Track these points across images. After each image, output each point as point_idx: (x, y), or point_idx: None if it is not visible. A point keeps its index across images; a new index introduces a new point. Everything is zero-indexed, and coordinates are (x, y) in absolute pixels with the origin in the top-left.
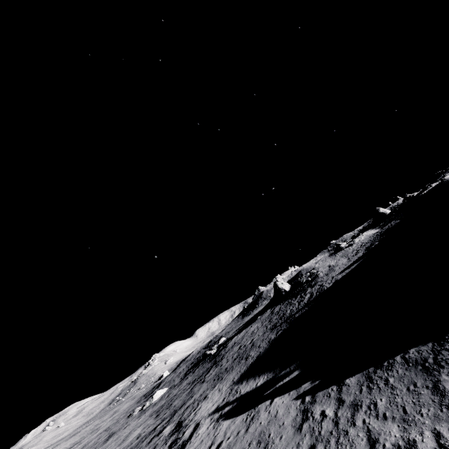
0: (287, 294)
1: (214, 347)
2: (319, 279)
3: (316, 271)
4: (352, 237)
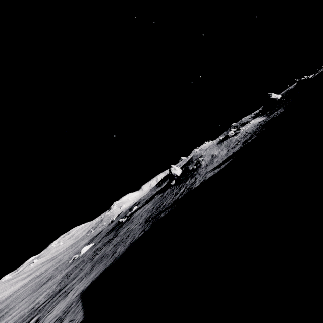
0: (177, 179)
1: (128, 214)
2: (200, 170)
3: (202, 160)
4: (242, 124)
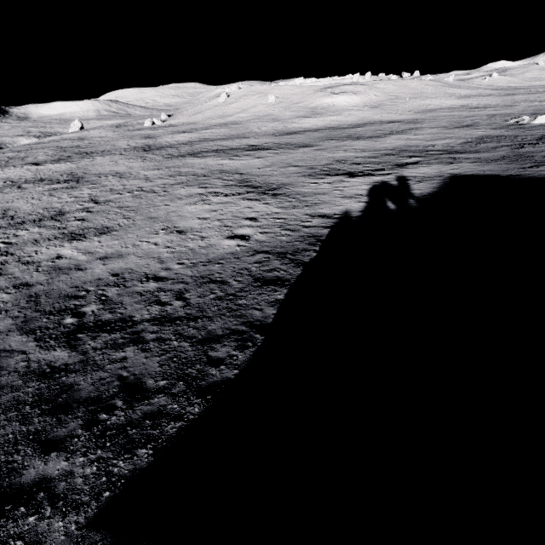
0: None
1: None
2: None
3: None
4: None
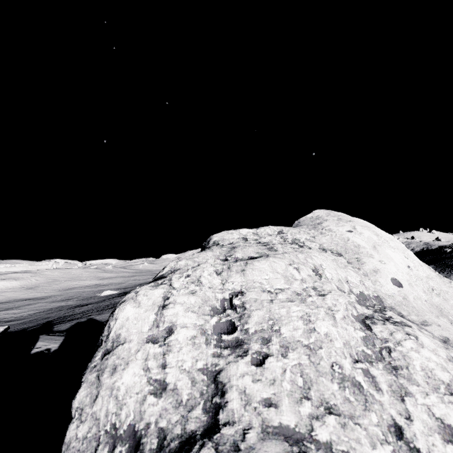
0: None
1: None
2: None
3: None
4: None
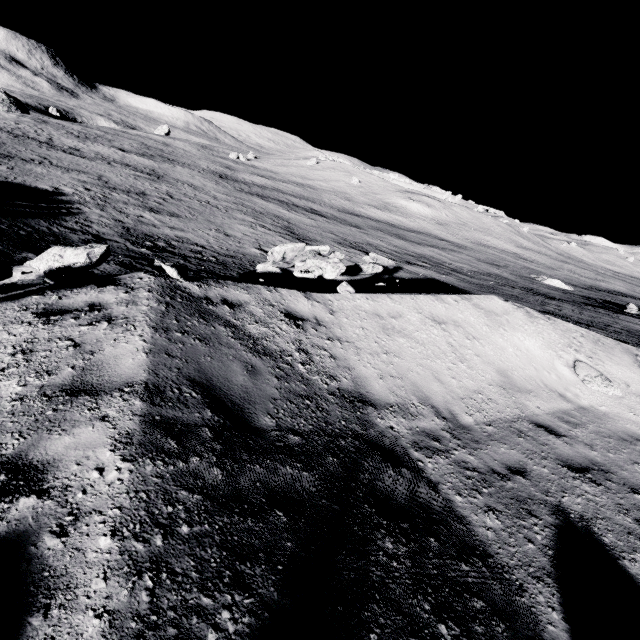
0: None
1: None
2: None
3: None
4: None
